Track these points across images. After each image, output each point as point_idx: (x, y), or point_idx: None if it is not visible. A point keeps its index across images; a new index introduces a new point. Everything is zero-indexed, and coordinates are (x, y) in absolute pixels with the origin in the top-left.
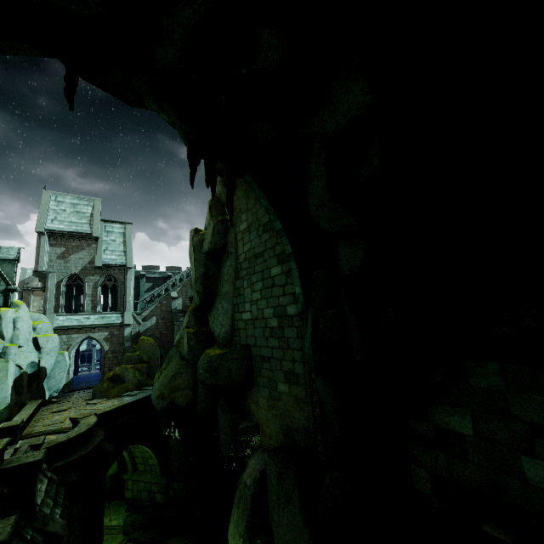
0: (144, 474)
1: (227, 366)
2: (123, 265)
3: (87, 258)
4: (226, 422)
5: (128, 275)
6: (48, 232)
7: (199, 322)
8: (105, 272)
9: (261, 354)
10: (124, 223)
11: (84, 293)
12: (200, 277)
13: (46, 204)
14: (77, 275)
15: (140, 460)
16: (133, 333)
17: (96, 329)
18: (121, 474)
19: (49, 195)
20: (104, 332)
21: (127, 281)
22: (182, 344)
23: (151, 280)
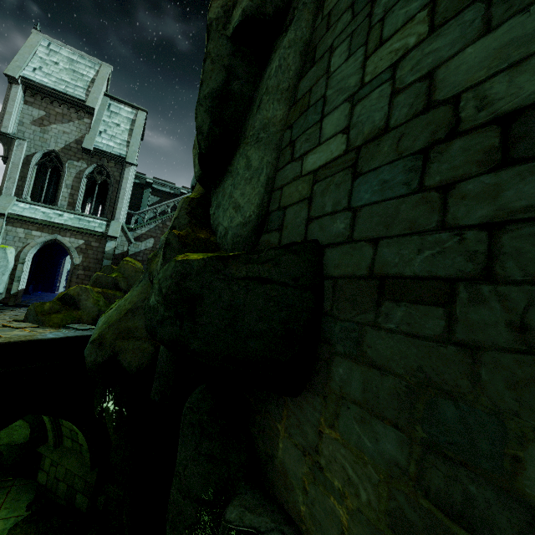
0: (69, 456)
1: (228, 298)
2: (122, 158)
3: (73, 135)
4: (194, 459)
5: (126, 173)
6: (23, 81)
7: (195, 222)
8: (96, 161)
9: (379, 267)
10: (136, 107)
11: (61, 181)
12: (209, 95)
13: (31, 47)
14: (56, 154)
15: (68, 432)
16: (118, 251)
17: (68, 232)
18: (39, 443)
19: (40, 39)
20: (79, 240)
21: (122, 181)
22: (158, 258)
23: (159, 194)
